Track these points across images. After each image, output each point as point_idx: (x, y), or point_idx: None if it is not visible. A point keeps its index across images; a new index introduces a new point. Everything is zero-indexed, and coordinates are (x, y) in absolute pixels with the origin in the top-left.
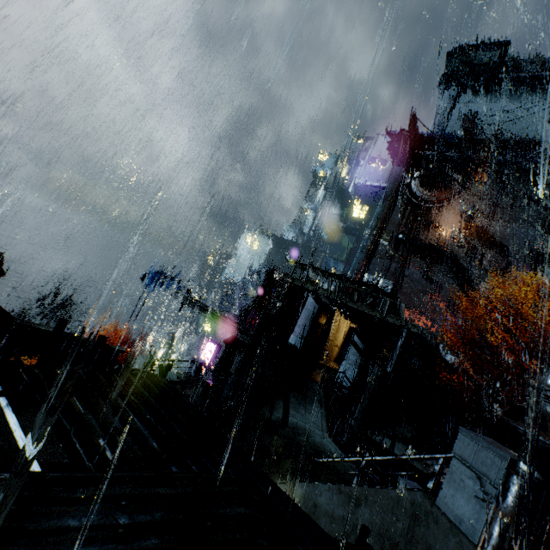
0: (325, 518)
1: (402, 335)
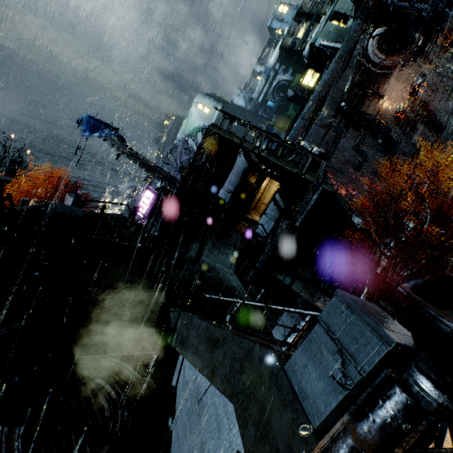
0: (191, 348)
1: (316, 193)
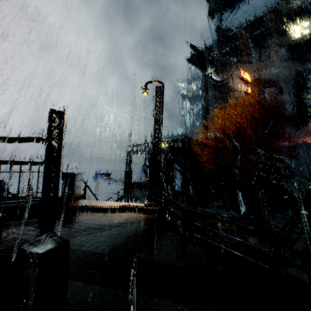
0: None
1: (163, 156)
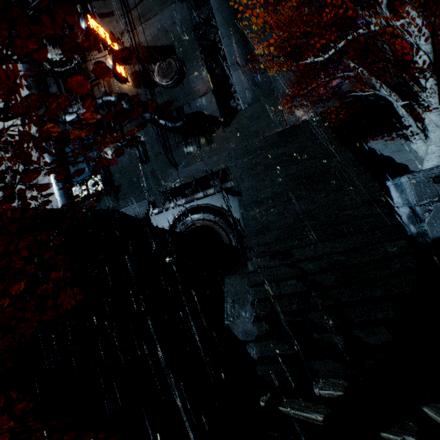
0: None
1: None
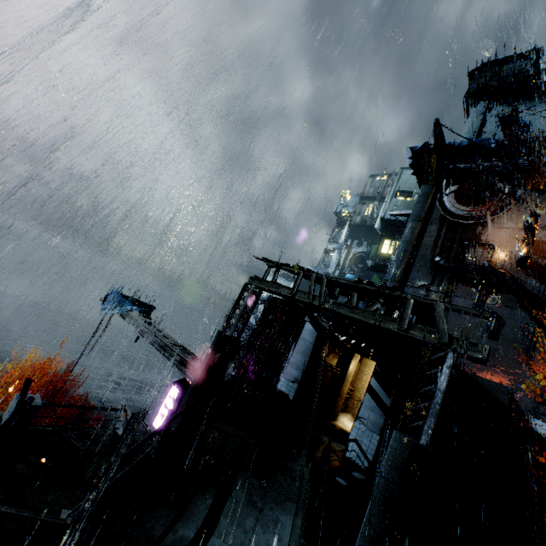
0: None
1: (446, 364)
